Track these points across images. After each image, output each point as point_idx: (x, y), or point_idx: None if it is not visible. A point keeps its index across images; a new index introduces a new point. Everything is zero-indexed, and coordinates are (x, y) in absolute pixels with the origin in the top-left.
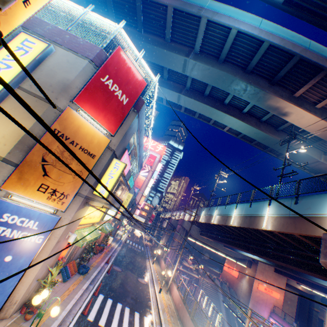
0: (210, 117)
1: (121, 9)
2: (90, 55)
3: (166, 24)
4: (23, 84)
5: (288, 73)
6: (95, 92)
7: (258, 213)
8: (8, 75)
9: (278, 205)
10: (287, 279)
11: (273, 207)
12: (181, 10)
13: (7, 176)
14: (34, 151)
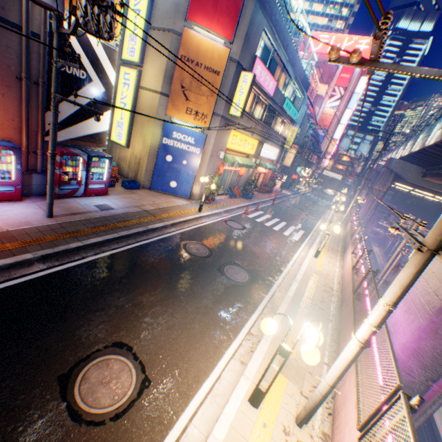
0: None
1: None
2: None
3: None
4: (151, 23)
5: None
6: None
7: None
8: (141, 21)
9: None
10: None
11: None
12: None
13: (166, 106)
14: (174, 82)
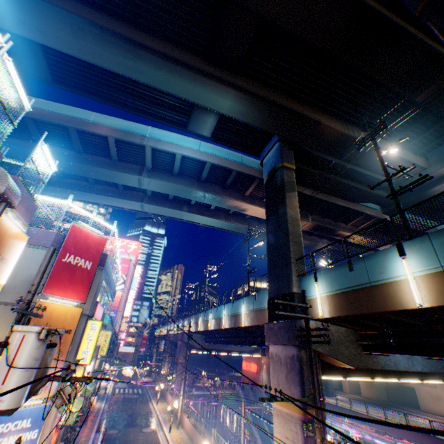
0: (182, 218)
1: (51, 134)
2: (47, 242)
3: (111, 149)
4: None
5: (234, 180)
6: (60, 273)
7: (238, 312)
8: None
9: (248, 302)
10: None
11: (245, 304)
12: (123, 140)
13: None
14: None
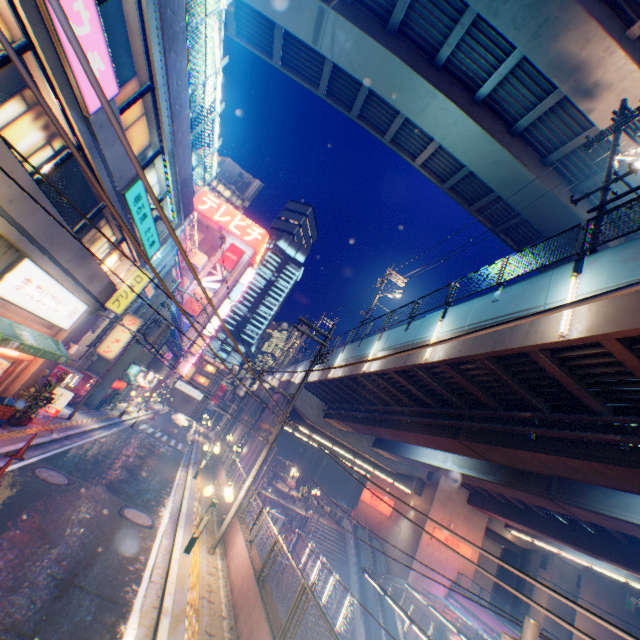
0: (394, 102)
1: None
2: None
3: None
4: None
5: None
6: None
7: (530, 307)
8: None
9: (623, 259)
10: (489, 519)
11: (598, 271)
12: None
13: None
14: None
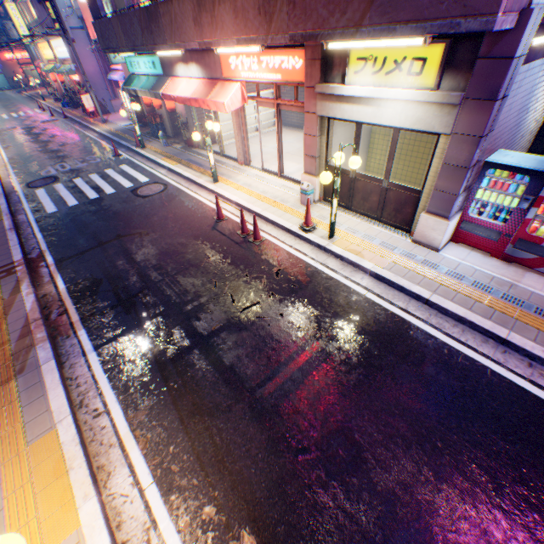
0: None
1: None
2: None
3: None
4: None
5: None
6: None
7: None
8: None
9: None
10: None
11: None
12: None
13: None
14: None
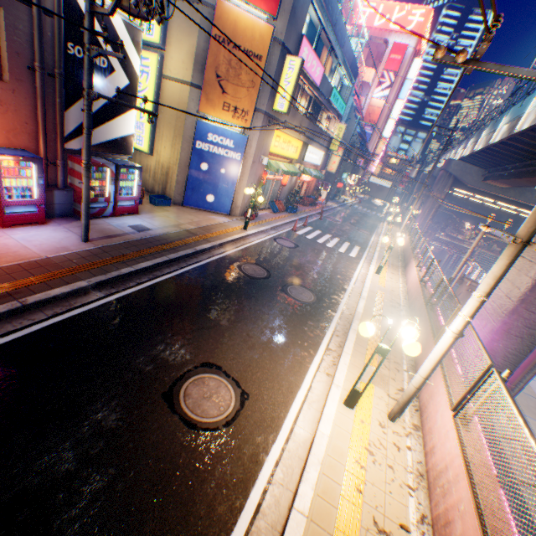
0: None
1: None
2: None
3: None
4: None
5: None
6: None
7: None
8: None
9: None
10: None
11: None
12: None
13: (199, 101)
14: (208, 69)
